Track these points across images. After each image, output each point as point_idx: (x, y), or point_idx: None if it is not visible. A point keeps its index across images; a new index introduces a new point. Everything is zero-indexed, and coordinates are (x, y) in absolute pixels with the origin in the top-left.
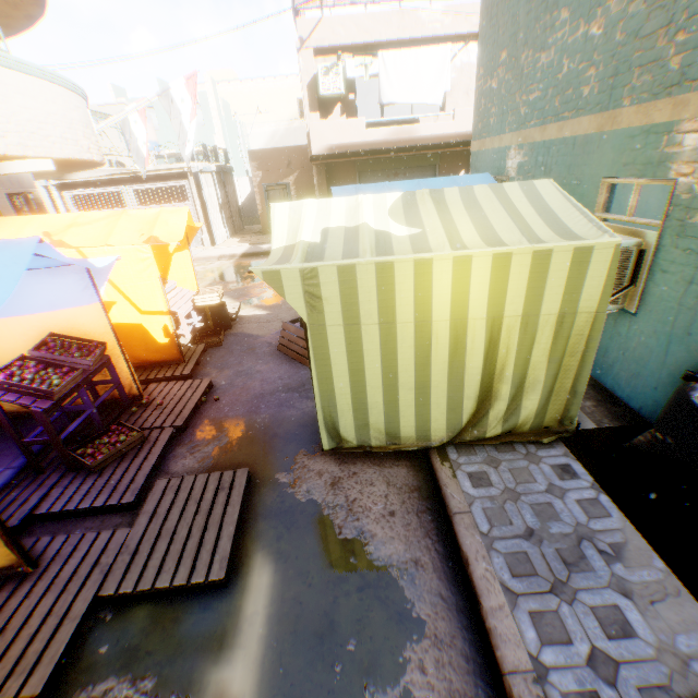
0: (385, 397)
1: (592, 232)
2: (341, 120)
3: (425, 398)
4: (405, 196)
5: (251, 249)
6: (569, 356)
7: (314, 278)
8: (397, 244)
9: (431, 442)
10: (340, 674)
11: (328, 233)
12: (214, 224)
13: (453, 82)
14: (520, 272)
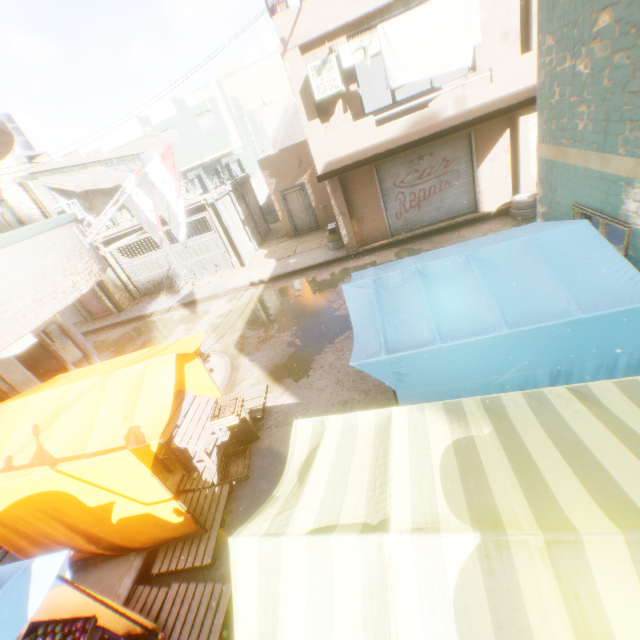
0: None
1: None
2: (345, 126)
3: None
4: (485, 551)
5: (277, 269)
6: None
7: None
8: None
9: None
10: None
11: None
12: (239, 244)
13: (482, 25)
14: None
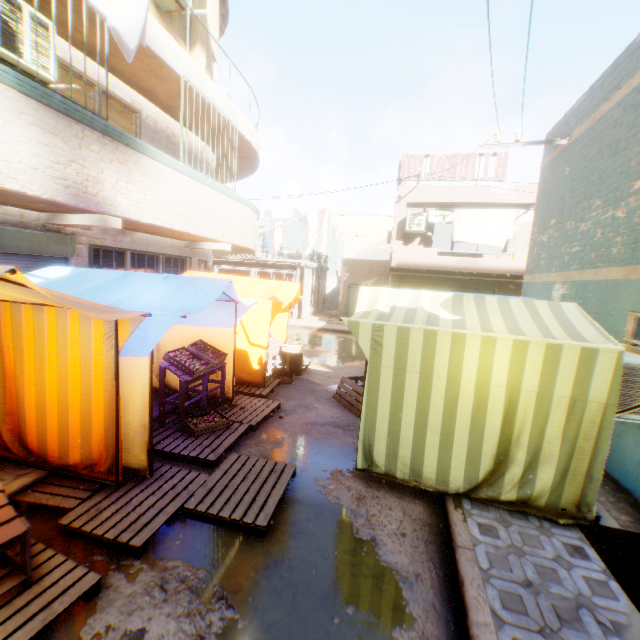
0: (415, 434)
1: (599, 340)
2: (419, 247)
3: (448, 445)
4: (454, 296)
5: (327, 326)
6: (583, 439)
7: (380, 331)
8: (442, 323)
9: (448, 488)
10: (337, 624)
11: (395, 309)
12: (304, 303)
13: (515, 233)
14: (535, 357)
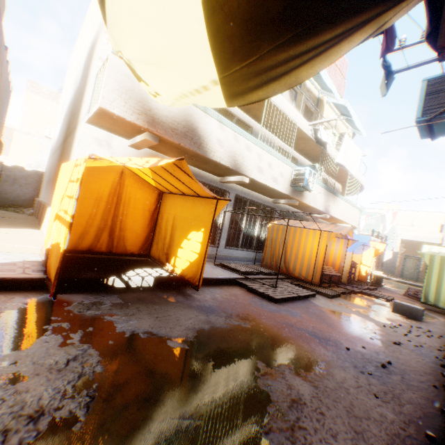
0: None
1: None
2: None
3: None
4: None
5: (386, 277)
6: None
7: (432, 257)
8: None
9: None
10: None
11: (439, 252)
12: None
13: None
14: None
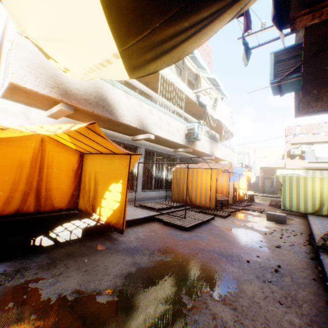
0: (296, 200)
1: None
2: (297, 160)
3: (305, 202)
4: (305, 171)
5: (255, 194)
6: None
7: (284, 177)
8: (301, 175)
9: (307, 212)
10: None
11: (287, 173)
12: None
13: None
14: (325, 180)
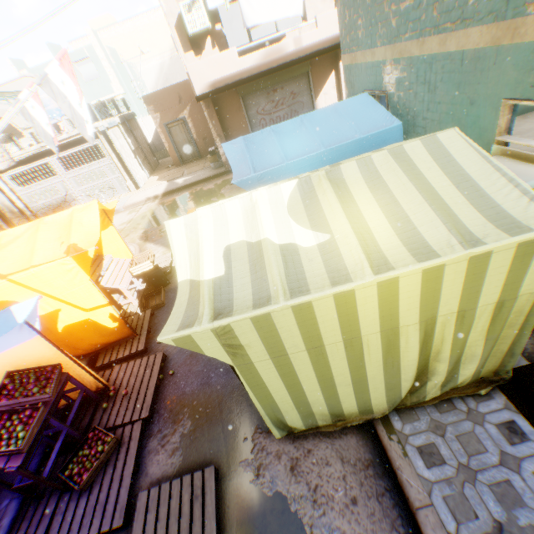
0: (324, 394)
1: (532, 212)
2: (214, 55)
3: (363, 387)
4: (300, 184)
5: (169, 186)
6: (506, 328)
7: (229, 332)
8: (308, 264)
9: (374, 413)
10: None
11: (231, 255)
12: (133, 170)
13: None
14: (454, 278)
